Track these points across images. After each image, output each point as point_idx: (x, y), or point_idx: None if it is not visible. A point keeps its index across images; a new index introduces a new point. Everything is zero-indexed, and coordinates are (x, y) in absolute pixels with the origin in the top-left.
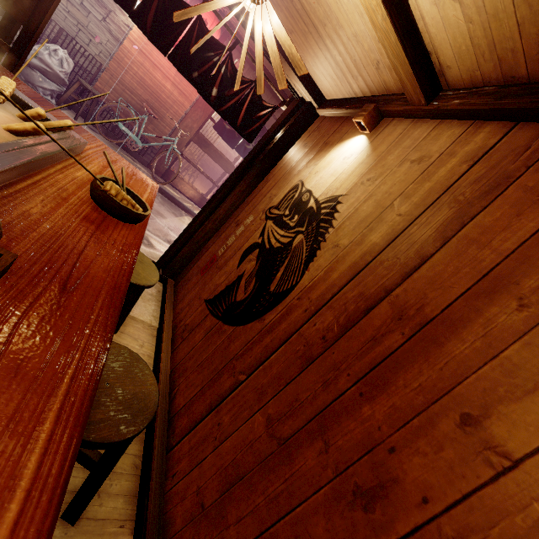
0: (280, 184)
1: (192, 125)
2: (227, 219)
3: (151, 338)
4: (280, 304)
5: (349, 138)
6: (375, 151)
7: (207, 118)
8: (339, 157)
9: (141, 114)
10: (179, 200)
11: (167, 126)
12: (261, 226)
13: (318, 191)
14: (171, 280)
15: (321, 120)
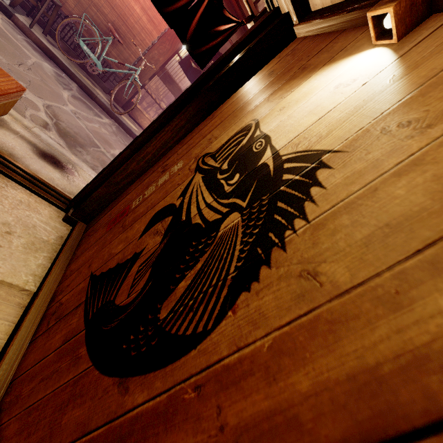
0: (227, 122)
1: (158, 58)
2: (157, 160)
3: (14, 311)
4: (161, 370)
5: (349, 55)
6: (416, 68)
7: (174, 53)
8: (328, 84)
9: (105, 36)
10: (136, 133)
11: (132, 54)
12: (187, 179)
13: (282, 138)
14: (82, 224)
15: (298, 42)
